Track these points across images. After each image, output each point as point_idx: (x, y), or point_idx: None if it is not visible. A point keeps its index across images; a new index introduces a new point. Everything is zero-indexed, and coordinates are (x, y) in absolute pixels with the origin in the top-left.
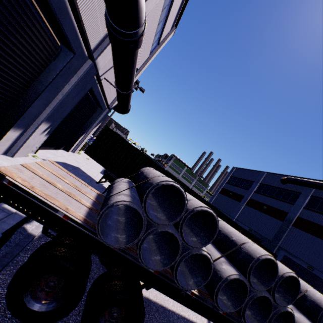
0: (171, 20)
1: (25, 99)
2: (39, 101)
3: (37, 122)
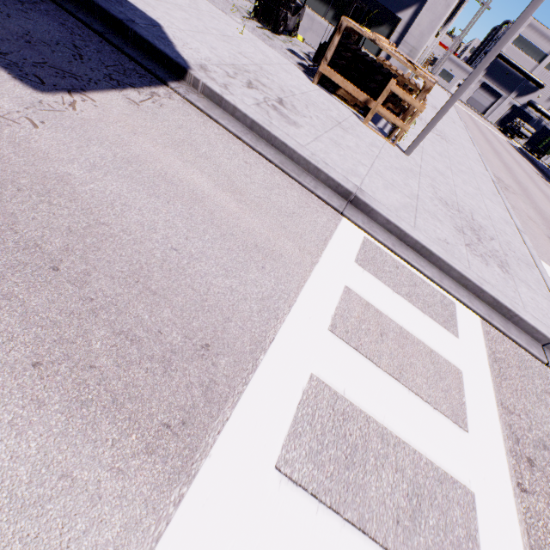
0: None
1: None
2: None
3: None
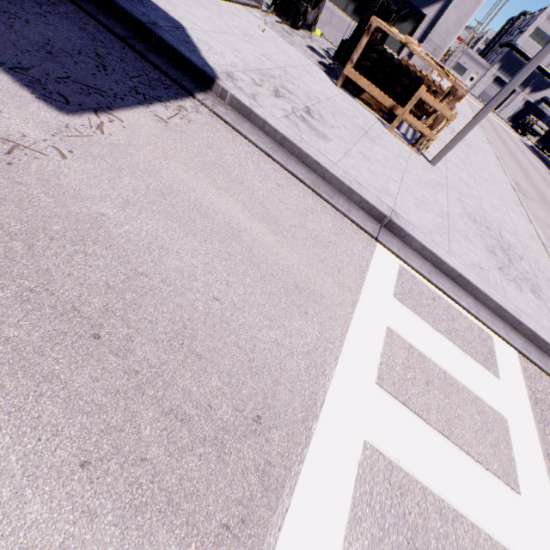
0: None
1: None
2: None
3: None
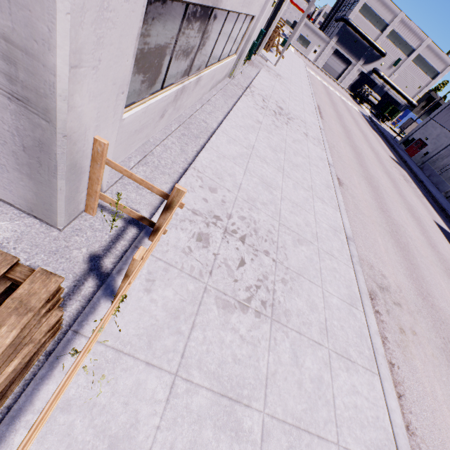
0: (439, 63)
1: None
2: None
3: None
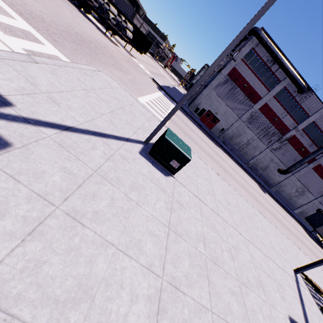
0: None
1: None
2: None
3: None
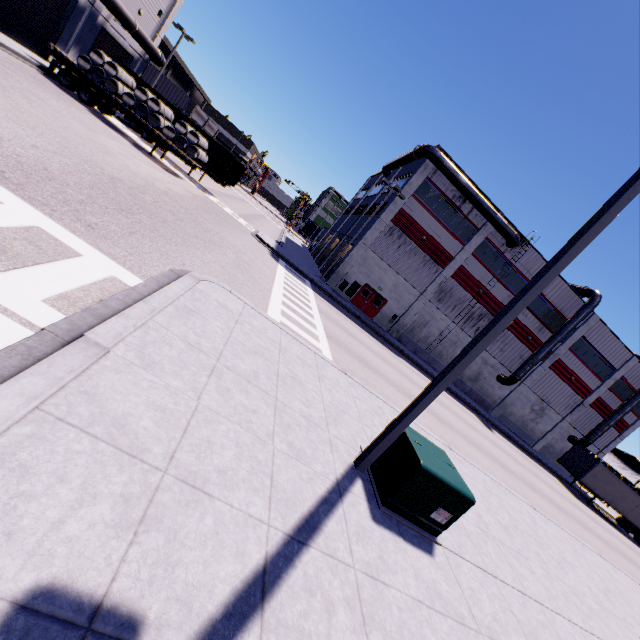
0: None
1: (59, 31)
2: (66, 32)
3: (68, 48)
